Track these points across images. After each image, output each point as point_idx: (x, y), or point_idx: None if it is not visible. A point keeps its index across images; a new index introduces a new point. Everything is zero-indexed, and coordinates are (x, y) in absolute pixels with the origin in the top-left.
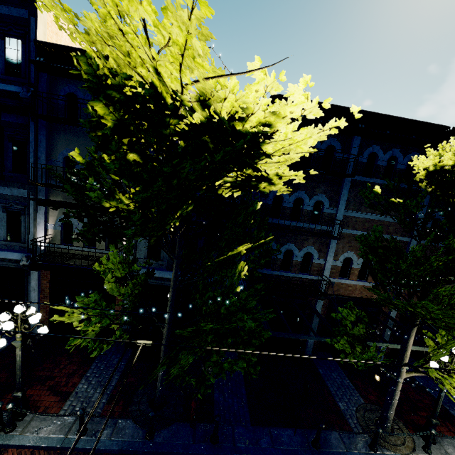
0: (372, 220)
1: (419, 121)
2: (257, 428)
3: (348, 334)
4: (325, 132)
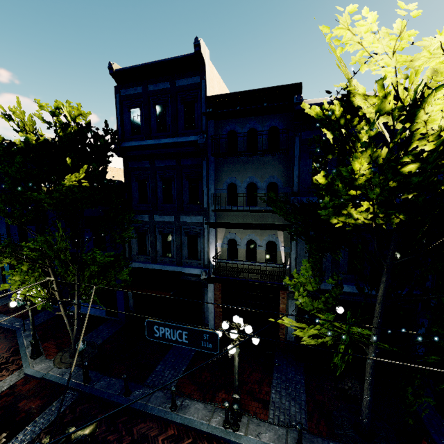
0: None
1: None
2: None
3: None
4: None
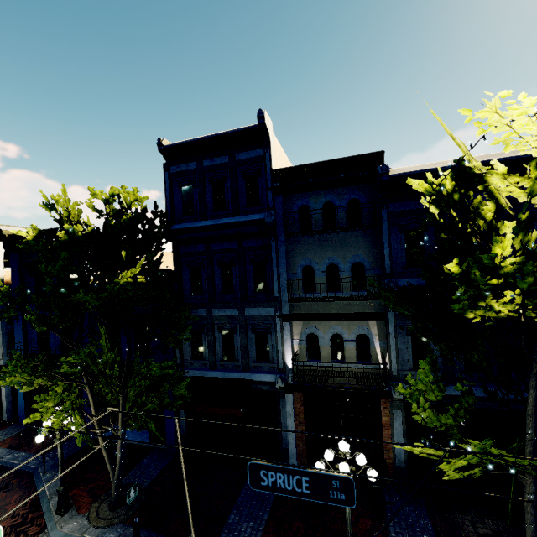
0: None
1: None
2: None
3: None
4: None
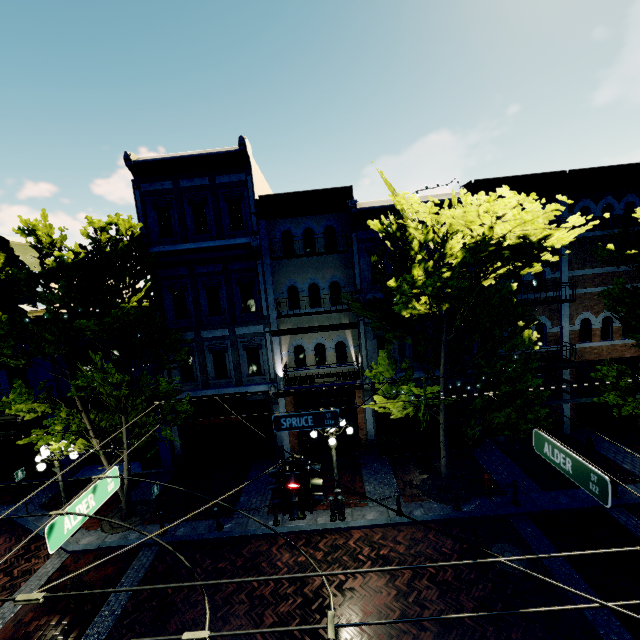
0: (601, 274)
1: (626, 165)
2: (550, 492)
3: (616, 387)
4: (584, 229)
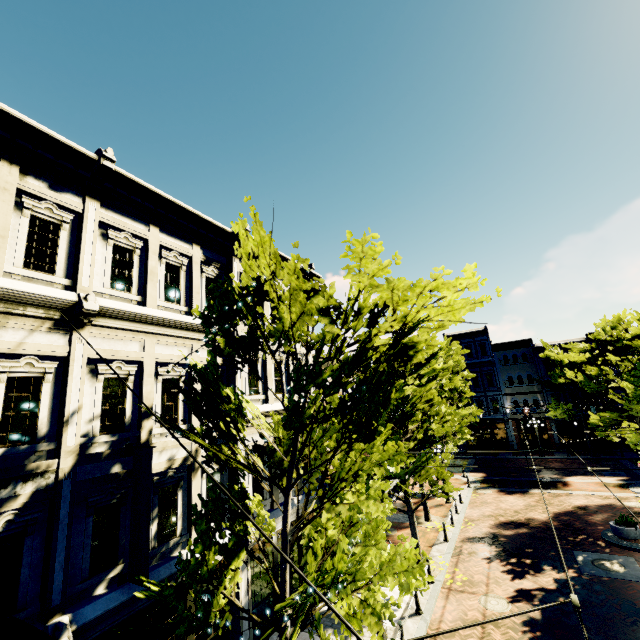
0: None
1: None
2: None
3: None
4: None
